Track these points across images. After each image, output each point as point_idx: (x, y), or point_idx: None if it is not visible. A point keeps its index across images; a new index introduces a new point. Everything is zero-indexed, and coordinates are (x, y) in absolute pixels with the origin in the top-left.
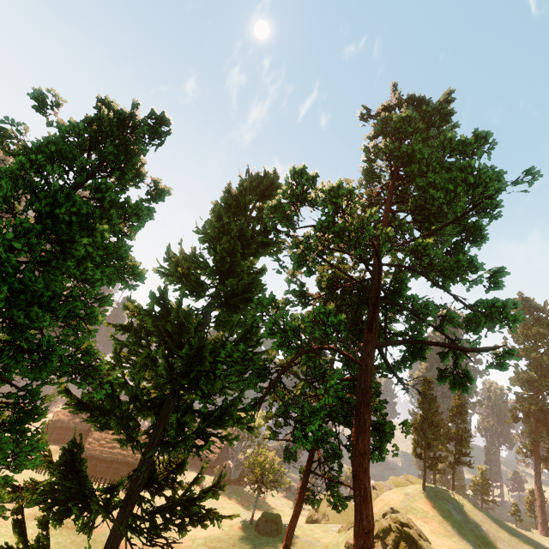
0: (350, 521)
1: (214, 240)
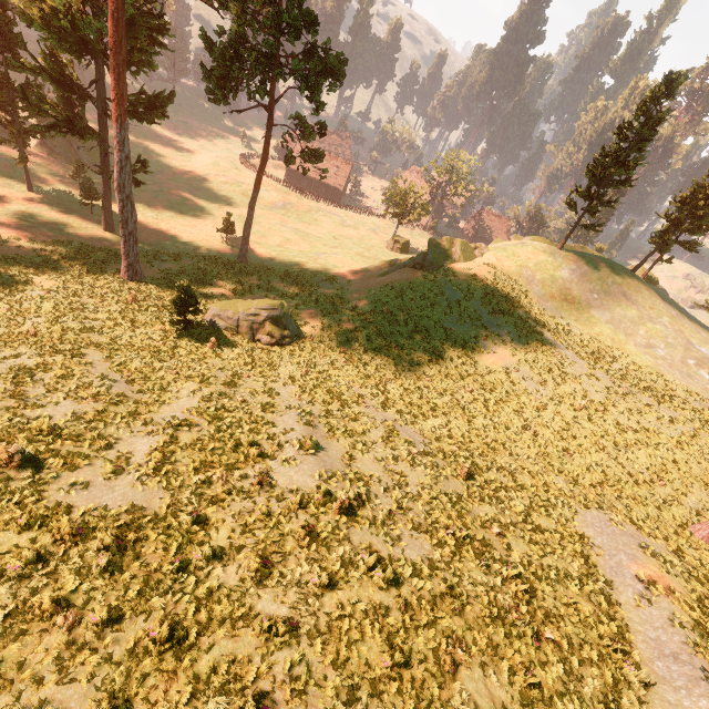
0: None
1: None
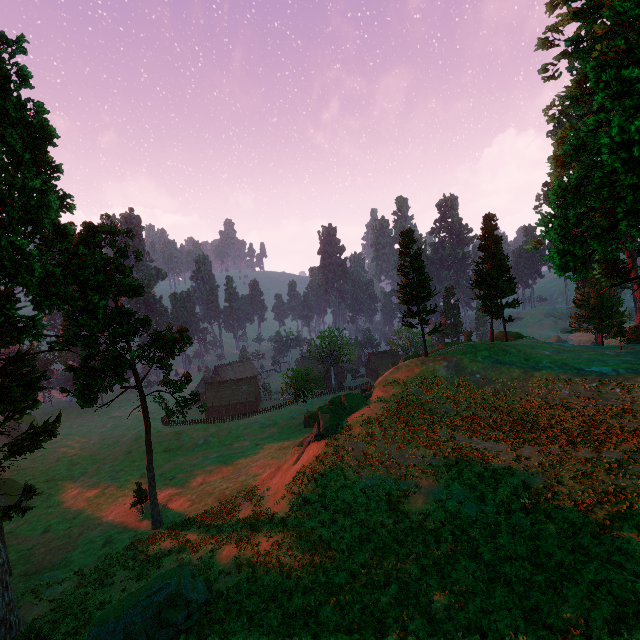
0: None
1: None
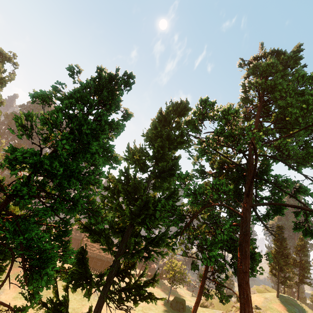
0: (228, 310)
1: (152, 140)
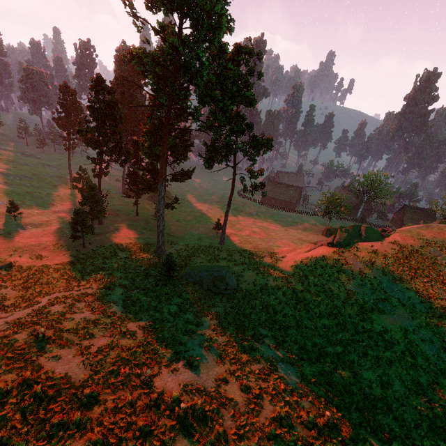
0: None
1: None
